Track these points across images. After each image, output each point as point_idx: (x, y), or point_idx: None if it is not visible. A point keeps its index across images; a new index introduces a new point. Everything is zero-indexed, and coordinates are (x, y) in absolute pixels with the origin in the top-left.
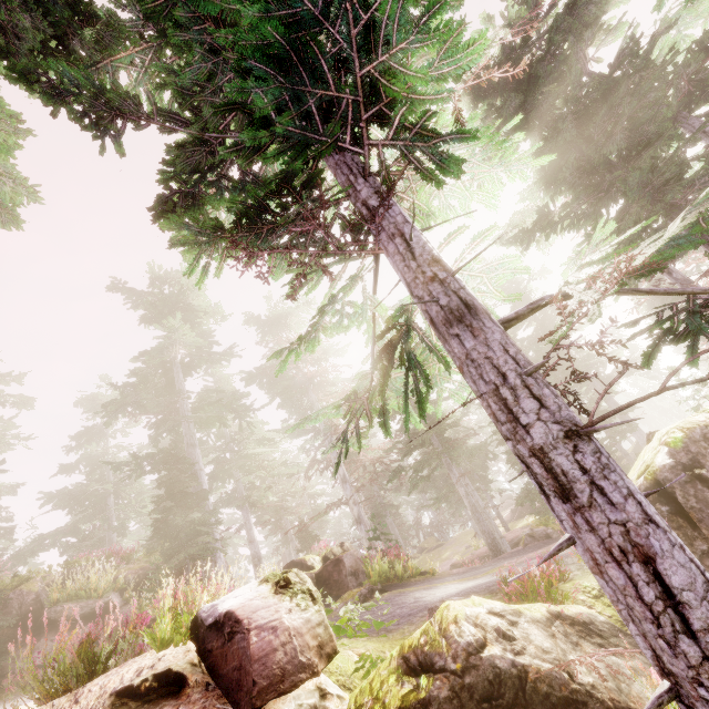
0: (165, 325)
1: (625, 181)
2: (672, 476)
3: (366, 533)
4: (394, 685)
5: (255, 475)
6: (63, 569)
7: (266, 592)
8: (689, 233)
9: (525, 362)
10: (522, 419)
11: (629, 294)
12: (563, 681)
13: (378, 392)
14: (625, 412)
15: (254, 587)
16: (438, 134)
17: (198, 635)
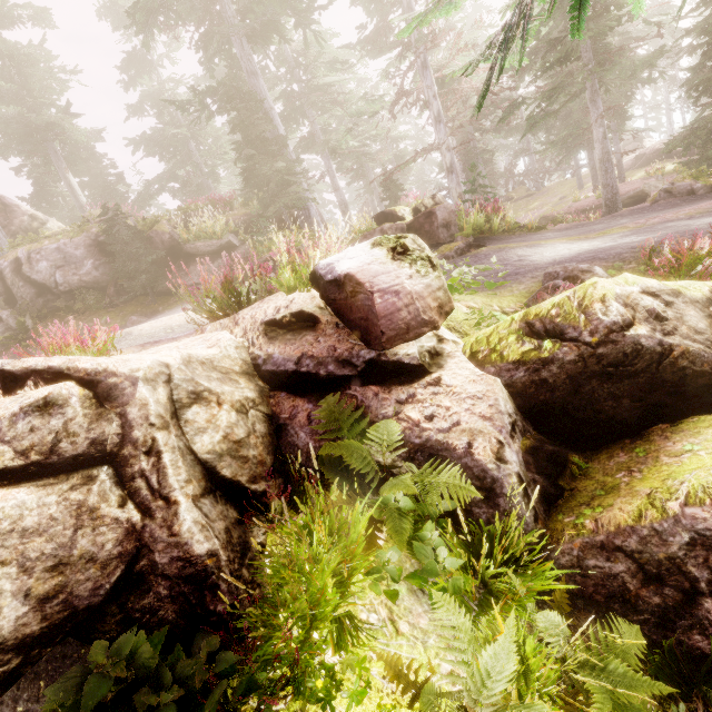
0: None
1: None
2: None
3: (456, 184)
4: (514, 343)
5: (329, 115)
6: (181, 215)
7: (382, 257)
8: None
9: None
10: None
11: None
12: (708, 360)
13: None
14: None
15: (366, 250)
16: None
17: (319, 285)
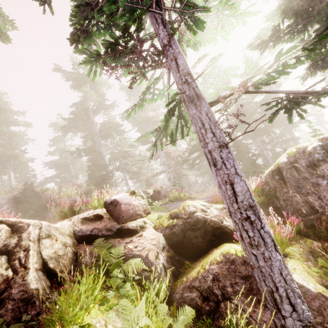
0: (82, 90)
1: (319, 13)
2: (284, 166)
3: (172, 184)
4: (166, 221)
5: (128, 160)
6: (58, 188)
7: (127, 195)
8: (282, 69)
9: (213, 120)
10: (206, 140)
11: (261, 93)
12: (218, 223)
13: (163, 128)
14: (294, 140)
15: (123, 194)
16: (195, 5)
17: (106, 206)
